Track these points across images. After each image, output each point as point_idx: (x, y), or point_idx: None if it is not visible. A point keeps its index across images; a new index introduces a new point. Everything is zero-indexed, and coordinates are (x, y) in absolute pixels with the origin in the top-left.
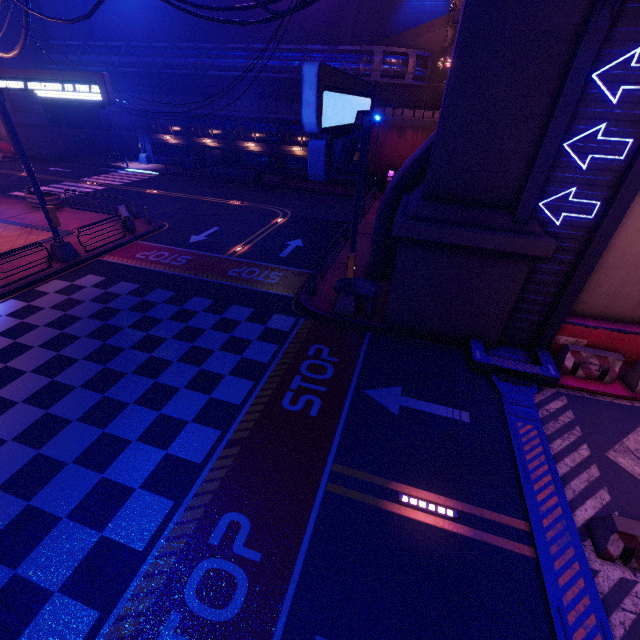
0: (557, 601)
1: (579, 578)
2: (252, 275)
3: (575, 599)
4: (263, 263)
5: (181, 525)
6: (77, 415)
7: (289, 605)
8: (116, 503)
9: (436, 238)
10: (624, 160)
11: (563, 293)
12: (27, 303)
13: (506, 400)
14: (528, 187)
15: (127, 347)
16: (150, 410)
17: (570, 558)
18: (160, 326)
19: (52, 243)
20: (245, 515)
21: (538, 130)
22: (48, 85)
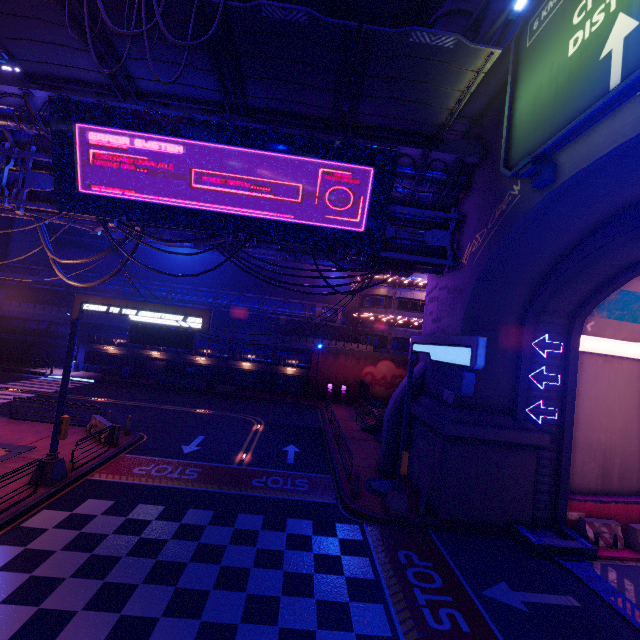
0: None
1: None
2: (279, 484)
3: None
4: (279, 470)
5: None
6: None
7: None
8: None
9: (475, 435)
10: (560, 385)
11: (560, 473)
12: (22, 547)
13: (583, 577)
14: (519, 399)
15: (209, 588)
16: None
17: None
18: (228, 554)
19: (43, 460)
20: None
21: (513, 368)
22: (147, 313)
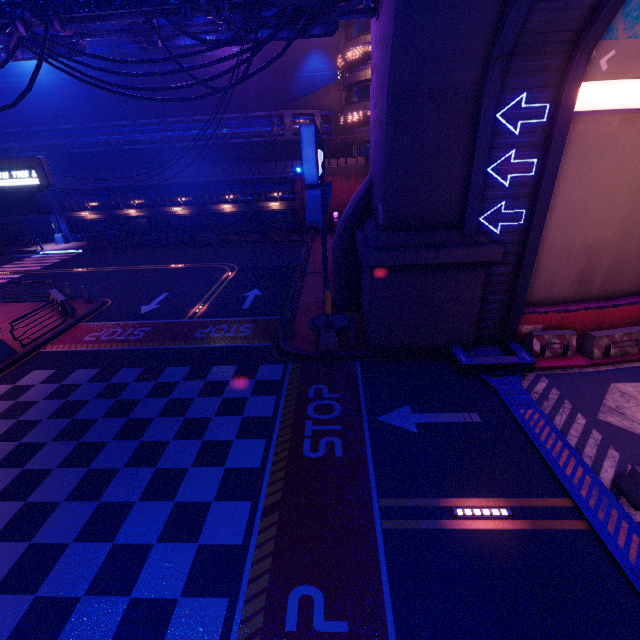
0: (626, 563)
1: (632, 534)
2: (221, 332)
3: (638, 555)
4: (228, 318)
5: (247, 622)
6: (72, 535)
7: None
8: (159, 625)
9: (404, 262)
10: (534, 175)
11: (516, 289)
12: None
13: (502, 393)
14: (469, 207)
15: (109, 439)
16: (162, 502)
17: (617, 519)
18: (140, 407)
19: None
20: (313, 585)
21: (465, 161)
22: None
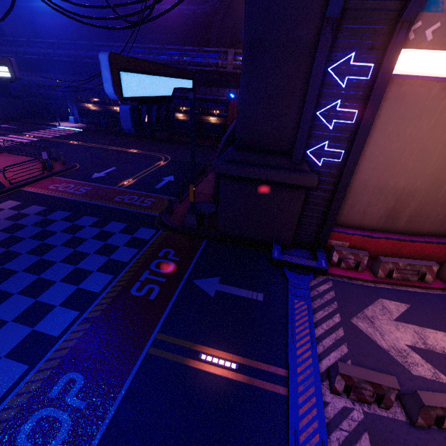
0: (295, 426)
1: (314, 408)
2: (132, 200)
3: (308, 424)
4: (142, 192)
5: (29, 384)
6: None
7: (98, 441)
8: None
9: (242, 174)
10: (354, 124)
11: (328, 211)
12: None
13: (290, 285)
14: (298, 140)
15: (24, 252)
16: (29, 298)
17: (311, 394)
18: (53, 237)
19: None
20: (81, 374)
21: (300, 103)
22: None
